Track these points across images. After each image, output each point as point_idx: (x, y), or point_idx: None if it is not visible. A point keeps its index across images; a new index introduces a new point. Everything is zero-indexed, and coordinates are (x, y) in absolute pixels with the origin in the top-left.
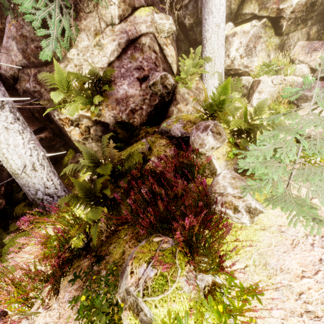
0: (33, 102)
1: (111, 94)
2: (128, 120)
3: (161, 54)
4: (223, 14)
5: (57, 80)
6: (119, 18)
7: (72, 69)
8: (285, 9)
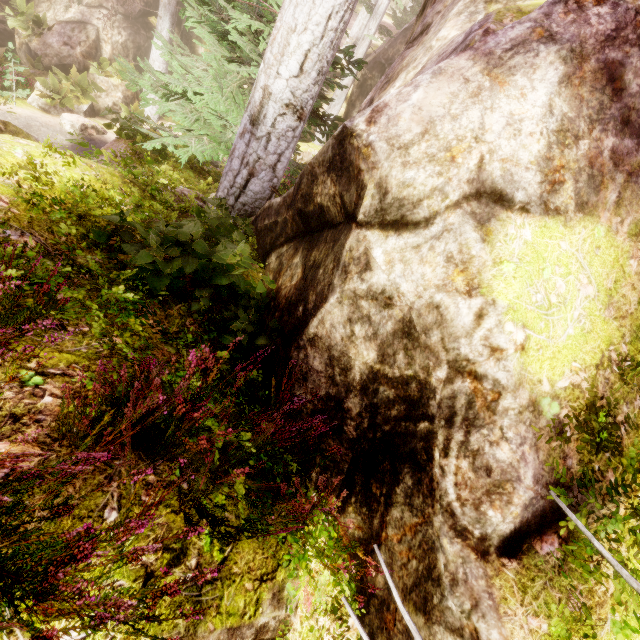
0: (2, 4)
1: (45, 37)
2: (42, 57)
3: (95, 43)
4: (159, 57)
5: (19, 4)
6: (86, 4)
7: (44, 7)
8: None
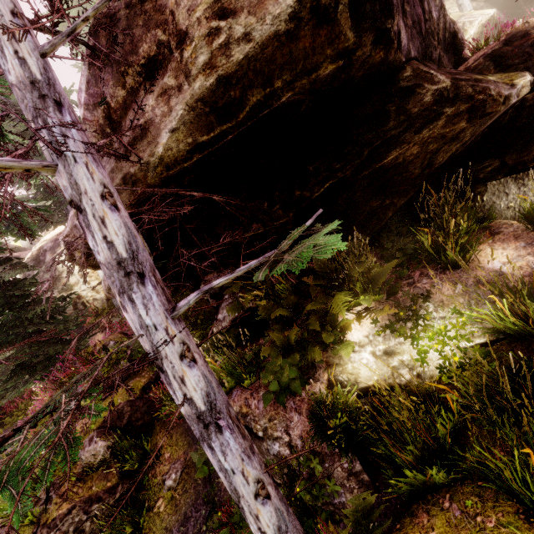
0: None
1: None
2: None
3: None
4: None
5: None
6: None
7: None
8: (467, 39)
